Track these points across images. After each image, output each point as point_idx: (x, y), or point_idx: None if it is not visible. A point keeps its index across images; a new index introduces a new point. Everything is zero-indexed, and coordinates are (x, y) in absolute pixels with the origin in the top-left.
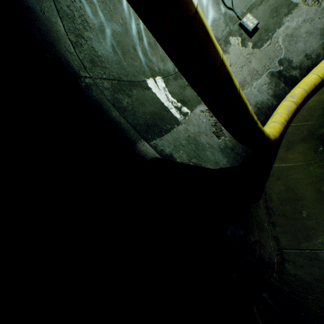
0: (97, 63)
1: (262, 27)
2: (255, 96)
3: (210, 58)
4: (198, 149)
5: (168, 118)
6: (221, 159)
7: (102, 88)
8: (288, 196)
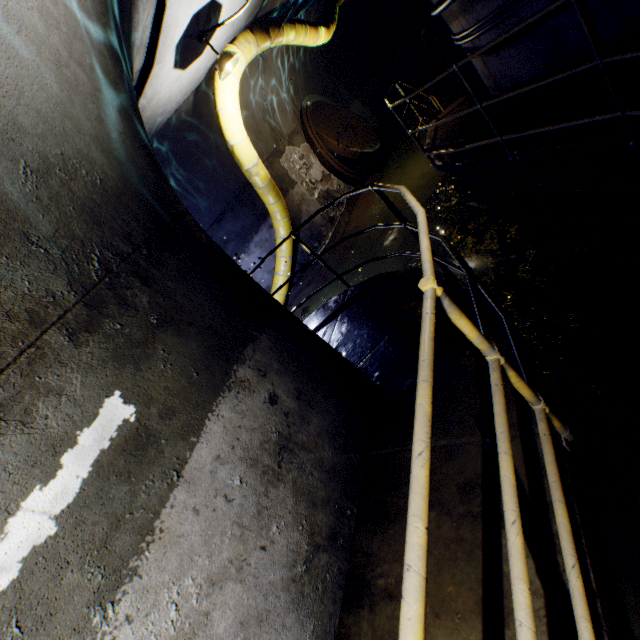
0: None
1: None
2: None
3: None
4: None
5: None
6: None
7: None
8: None
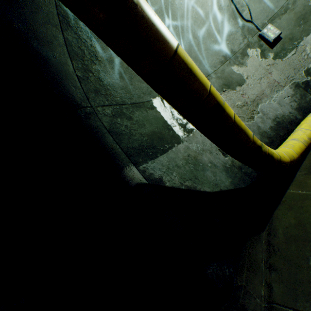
0: (101, 92)
1: (286, 36)
2: (274, 110)
3: (195, 92)
4: (197, 169)
5: (168, 137)
6: (224, 180)
7: (101, 115)
8: (296, 233)
